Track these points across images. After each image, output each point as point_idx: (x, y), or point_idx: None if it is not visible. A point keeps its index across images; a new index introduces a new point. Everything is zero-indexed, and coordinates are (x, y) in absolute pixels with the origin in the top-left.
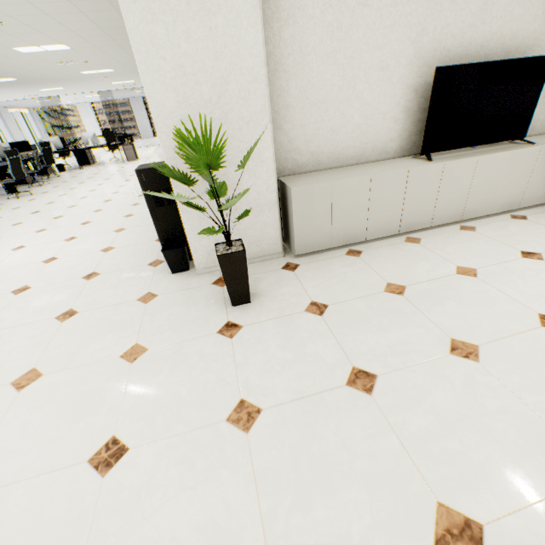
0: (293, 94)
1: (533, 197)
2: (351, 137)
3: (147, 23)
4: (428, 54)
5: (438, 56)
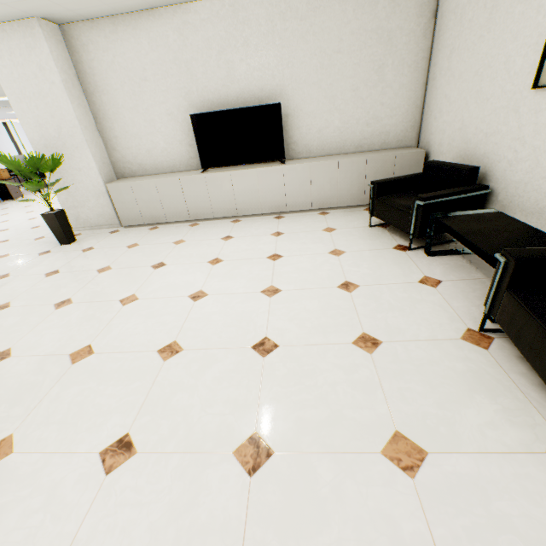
0: (118, 130)
1: (297, 203)
2: (163, 155)
3: (19, 103)
4: (199, 104)
5: (207, 105)
